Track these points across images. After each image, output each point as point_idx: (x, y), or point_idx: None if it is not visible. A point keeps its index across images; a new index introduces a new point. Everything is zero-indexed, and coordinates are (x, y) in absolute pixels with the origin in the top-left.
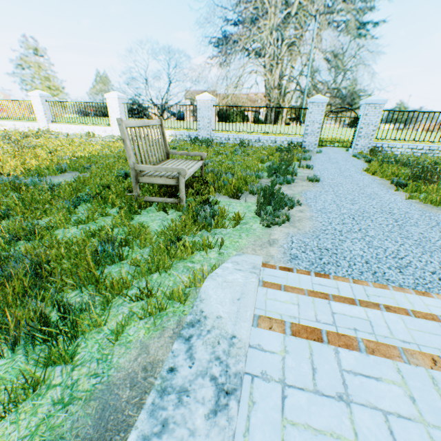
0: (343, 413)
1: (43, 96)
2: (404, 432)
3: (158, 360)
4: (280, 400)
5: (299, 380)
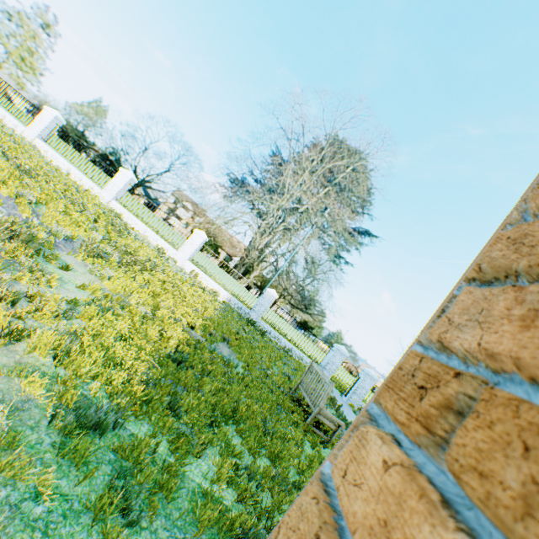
0: None
1: (132, 180)
2: None
3: None
4: None
5: None
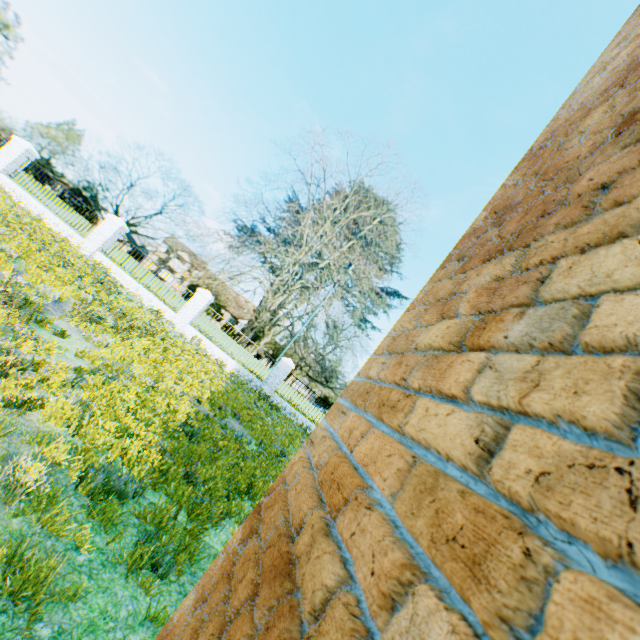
0: None
1: (123, 228)
2: None
3: None
4: None
5: None
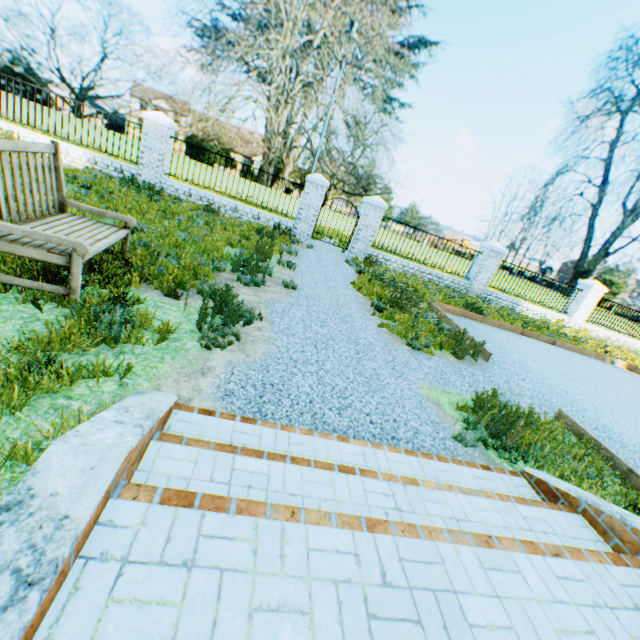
0: (181, 578)
1: None
2: (232, 584)
3: None
4: (114, 579)
5: (147, 553)
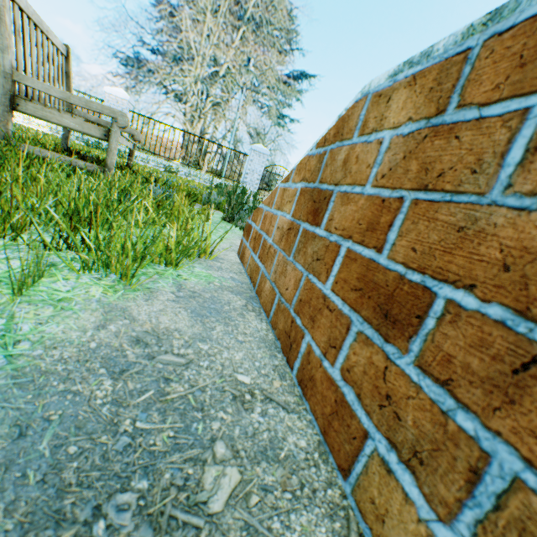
0: None
1: None
2: None
3: (166, 329)
4: None
5: None
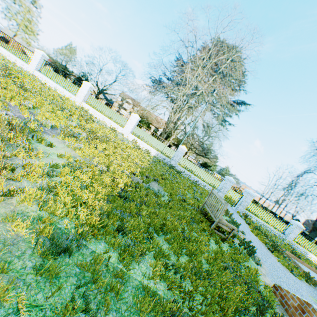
0: None
1: (91, 87)
2: None
3: None
4: None
5: None
